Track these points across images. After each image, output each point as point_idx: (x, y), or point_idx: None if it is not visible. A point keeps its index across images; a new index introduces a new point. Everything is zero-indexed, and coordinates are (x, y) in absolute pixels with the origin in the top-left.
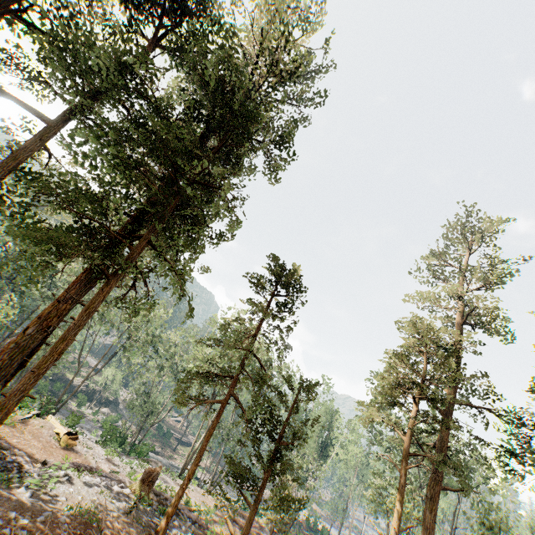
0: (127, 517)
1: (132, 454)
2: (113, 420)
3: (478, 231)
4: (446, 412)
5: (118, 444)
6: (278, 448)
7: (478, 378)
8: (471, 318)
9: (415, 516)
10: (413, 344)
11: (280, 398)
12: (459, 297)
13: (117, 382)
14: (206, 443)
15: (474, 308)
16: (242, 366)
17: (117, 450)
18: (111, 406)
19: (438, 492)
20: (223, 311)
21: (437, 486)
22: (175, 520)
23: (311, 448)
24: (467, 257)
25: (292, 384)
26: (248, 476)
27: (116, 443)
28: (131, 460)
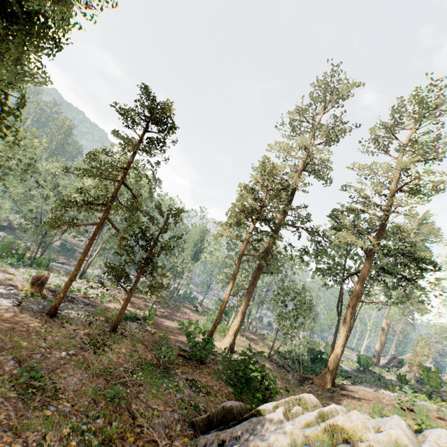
0: (17, 308)
1: (34, 265)
2: (11, 242)
3: (335, 92)
4: (276, 230)
5: (16, 259)
6: (148, 256)
7: (300, 208)
8: (310, 167)
9: (245, 287)
10: (263, 183)
11: (152, 221)
12: (305, 148)
13: (7, 210)
14: (84, 255)
15: (312, 158)
16: (114, 195)
17: (14, 264)
18: (7, 230)
19: (259, 275)
20: (105, 146)
21: (259, 272)
22: (69, 305)
23: (188, 255)
24: (321, 115)
25: (162, 211)
26: (123, 275)
27: (14, 258)
28: (29, 270)
